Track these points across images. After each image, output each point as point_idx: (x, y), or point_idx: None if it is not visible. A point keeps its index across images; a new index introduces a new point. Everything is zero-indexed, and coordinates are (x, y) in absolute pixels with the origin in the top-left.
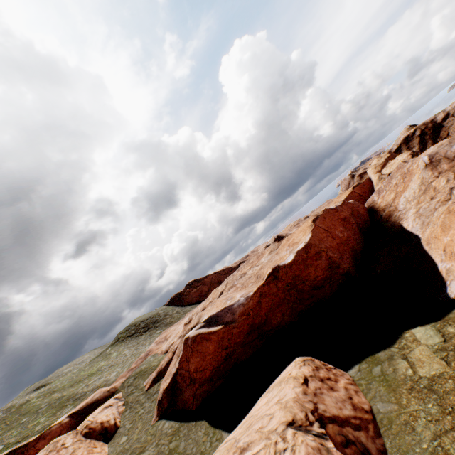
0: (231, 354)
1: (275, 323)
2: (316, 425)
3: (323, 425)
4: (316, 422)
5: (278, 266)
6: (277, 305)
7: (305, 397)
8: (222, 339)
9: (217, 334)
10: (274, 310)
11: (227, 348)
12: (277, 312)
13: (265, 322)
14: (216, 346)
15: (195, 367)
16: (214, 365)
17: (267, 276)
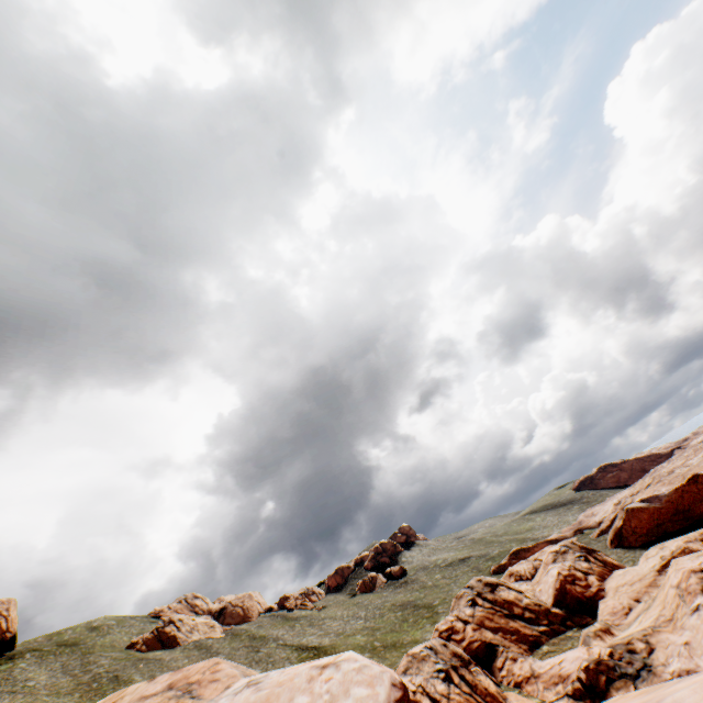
0: (660, 524)
1: (697, 512)
2: (698, 541)
3: (702, 542)
4: (699, 541)
5: (696, 474)
6: (698, 500)
7: (698, 536)
8: (651, 513)
9: (648, 510)
10: (695, 503)
11: (656, 520)
12: (699, 505)
13: (687, 510)
14: (648, 516)
15: (634, 524)
16: (647, 527)
17: (686, 479)
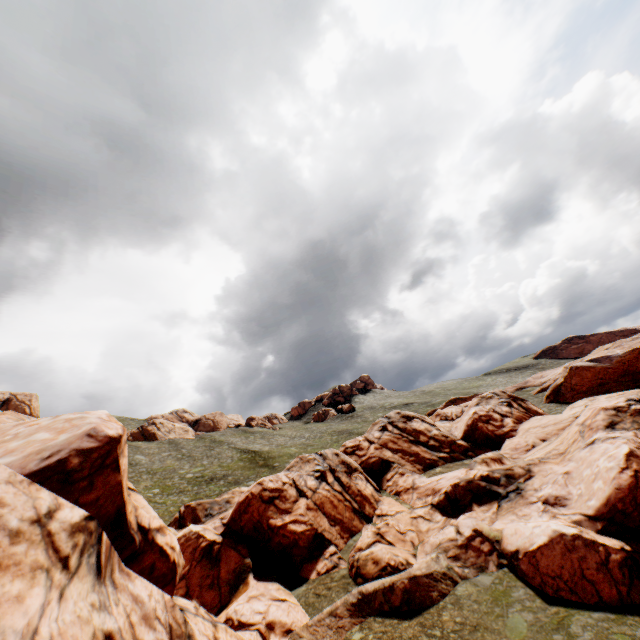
0: (603, 384)
1: None
2: None
3: None
4: None
5: None
6: None
7: None
8: (597, 373)
9: (594, 369)
10: None
11: (600, 379)
12: None
13: (639, 372)
14: (592, 375)
15: (574, 382)
16: (588, 385)
17: None
